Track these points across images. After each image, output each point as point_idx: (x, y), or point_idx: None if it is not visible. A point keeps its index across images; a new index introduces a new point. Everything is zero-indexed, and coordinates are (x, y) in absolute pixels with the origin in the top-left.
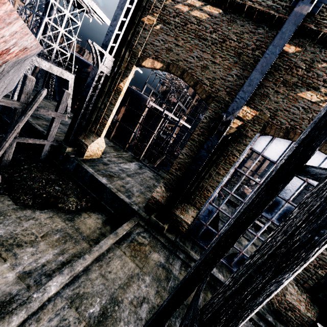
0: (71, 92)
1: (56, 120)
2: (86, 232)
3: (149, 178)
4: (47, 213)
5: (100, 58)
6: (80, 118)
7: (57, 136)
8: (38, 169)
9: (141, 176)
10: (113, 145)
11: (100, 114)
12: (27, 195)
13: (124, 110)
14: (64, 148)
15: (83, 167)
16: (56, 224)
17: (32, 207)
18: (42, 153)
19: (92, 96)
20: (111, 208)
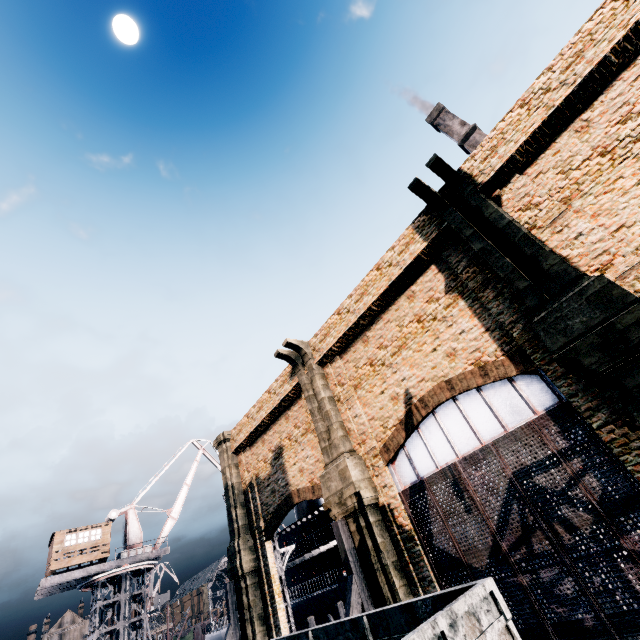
0: None
1: None
2: None
3: None
4: None
5: None
6: None
7: None
8: None
9: None
10: None
11: None
12: None
13: None
14: None
15: None
16: None
17: None
18: None
19: None
20: None
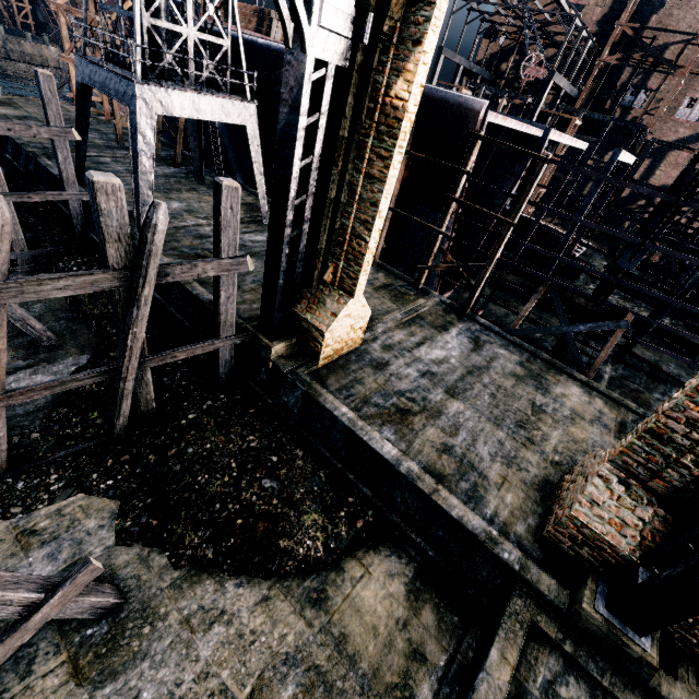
0: (258, 158)
1: (226, 280)
2: (366, 651)
3: (513, 380)
4: (253, 585)
5: (302, 0)
6: (288, 251)
7: (247, 304)
8: (218, 419)
9: (487, 378)
10: (386, 282)
11: (342, 222)
12: (199, 531)
13: (404, 168)
14: (264, 348)
15: (322, 405)
16: (282, 627)
17: (216, 567)
18: (218, 370)
19: (307, 171)
20: (425, 540)
